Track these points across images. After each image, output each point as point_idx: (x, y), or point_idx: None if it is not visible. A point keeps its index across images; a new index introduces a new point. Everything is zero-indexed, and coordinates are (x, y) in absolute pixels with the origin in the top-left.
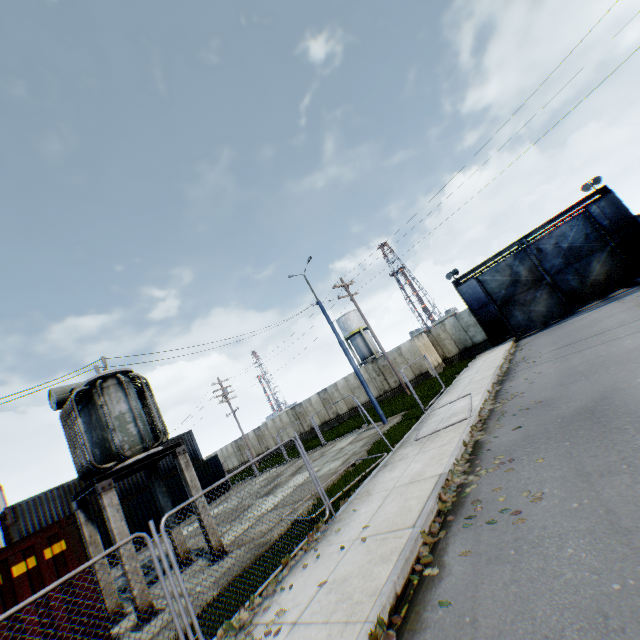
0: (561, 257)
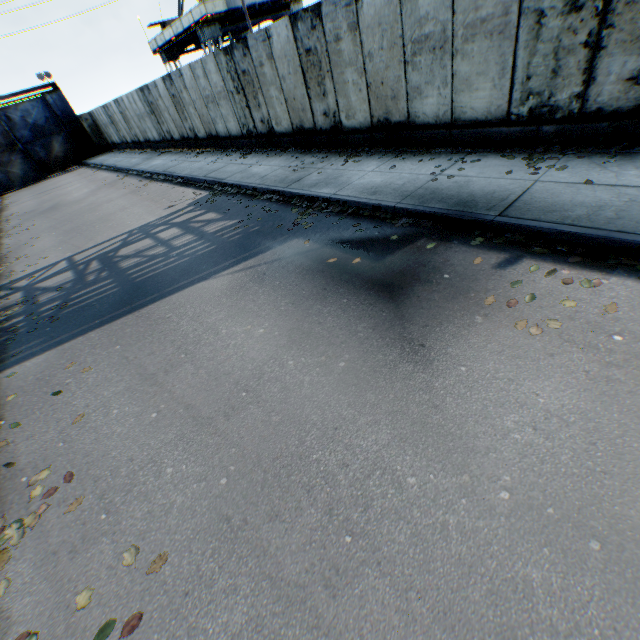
0: (31, 131)
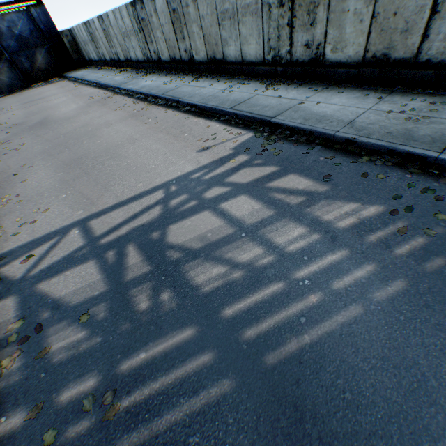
0: (16, 41)
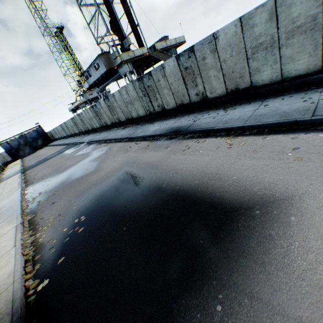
0: (32, 139)
